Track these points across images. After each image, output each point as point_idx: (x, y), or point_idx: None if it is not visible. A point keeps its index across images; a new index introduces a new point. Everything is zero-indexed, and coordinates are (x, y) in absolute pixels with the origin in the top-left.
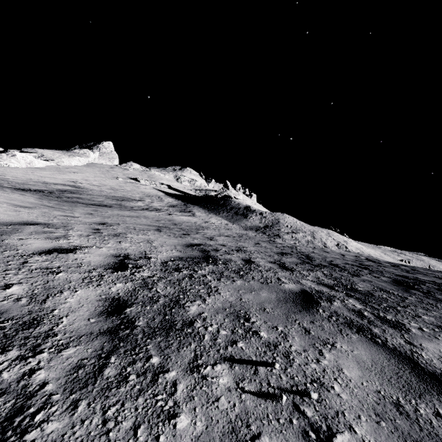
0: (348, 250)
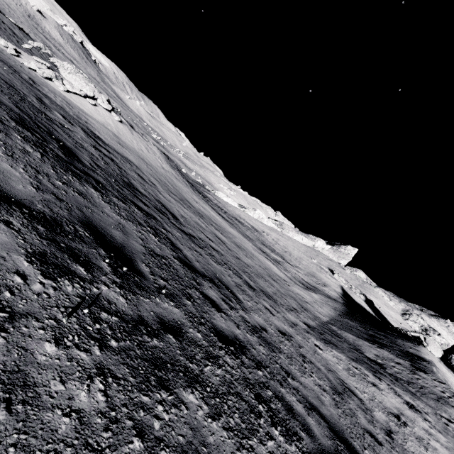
0: None
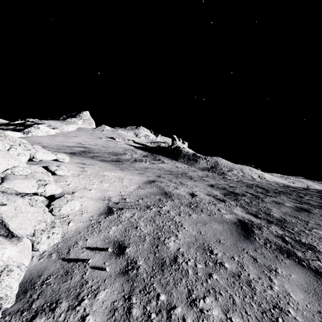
0: (266, 180)
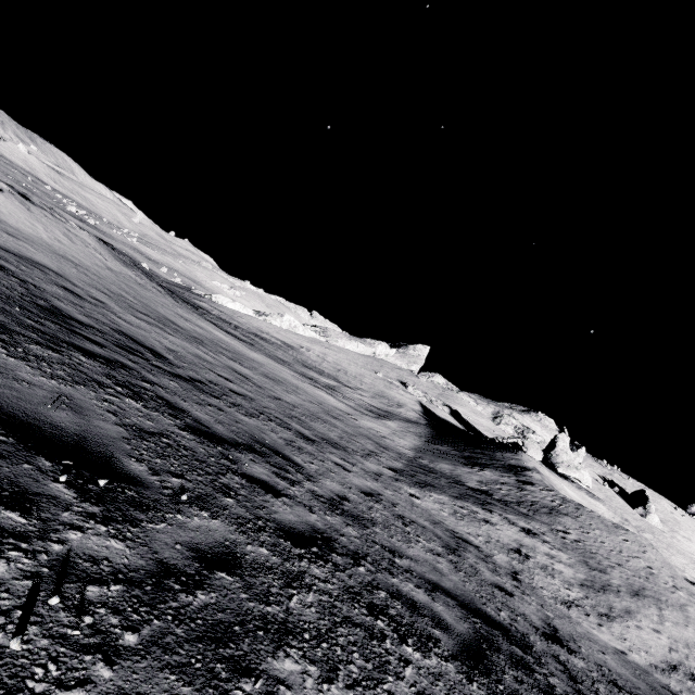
0: None
